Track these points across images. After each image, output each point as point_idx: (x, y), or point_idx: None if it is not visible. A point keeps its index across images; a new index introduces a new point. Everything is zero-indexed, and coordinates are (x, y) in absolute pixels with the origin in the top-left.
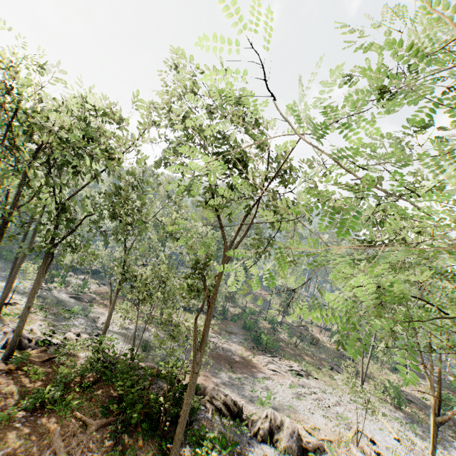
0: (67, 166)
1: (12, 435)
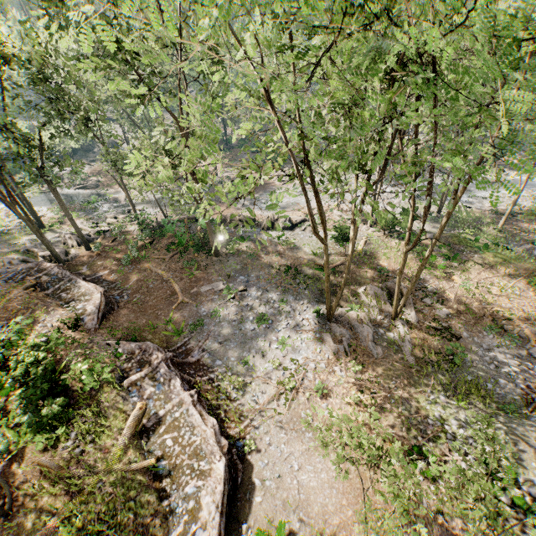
0: None
1: (131, 275)
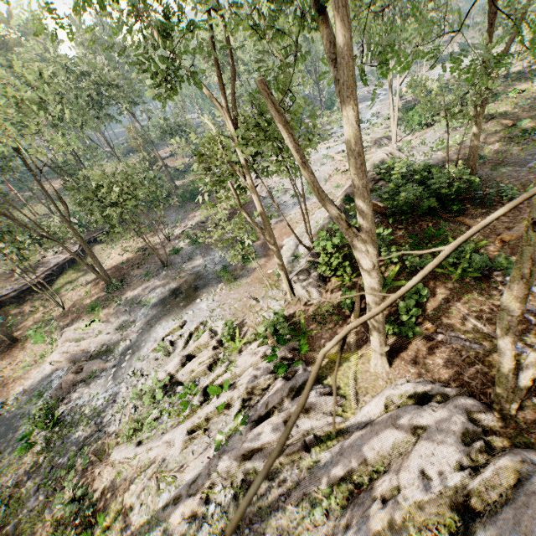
0: None
1: None
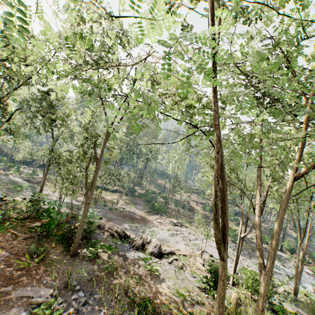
0: None
1: None
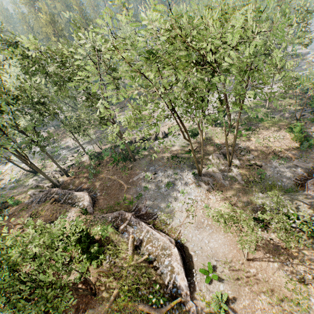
0: (3, 114)
1: (96, 182)
